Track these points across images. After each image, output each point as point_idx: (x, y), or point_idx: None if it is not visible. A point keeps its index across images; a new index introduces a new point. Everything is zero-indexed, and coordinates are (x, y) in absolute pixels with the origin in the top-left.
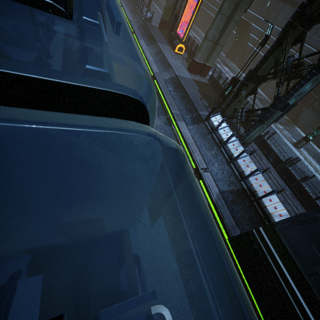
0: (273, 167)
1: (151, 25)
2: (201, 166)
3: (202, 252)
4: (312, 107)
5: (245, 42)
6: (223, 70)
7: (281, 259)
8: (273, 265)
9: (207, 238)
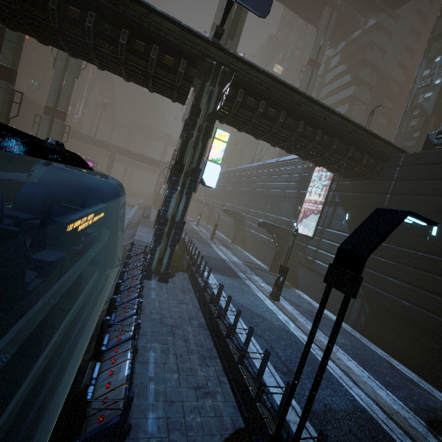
0: (198, 302)
1: (148, 220)
2: None
3: None
4: (302, 264)
5: (244, 228)
6: (214, 247)
7: None
8: None
9: None
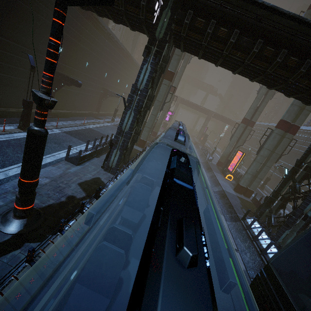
0: None
1: (211, 163)
2: (231, 245)
3: (221, 309)
4: None
5: None
6: None
7: (275, 289)
8: (271, 298)
9: (228, 303)
